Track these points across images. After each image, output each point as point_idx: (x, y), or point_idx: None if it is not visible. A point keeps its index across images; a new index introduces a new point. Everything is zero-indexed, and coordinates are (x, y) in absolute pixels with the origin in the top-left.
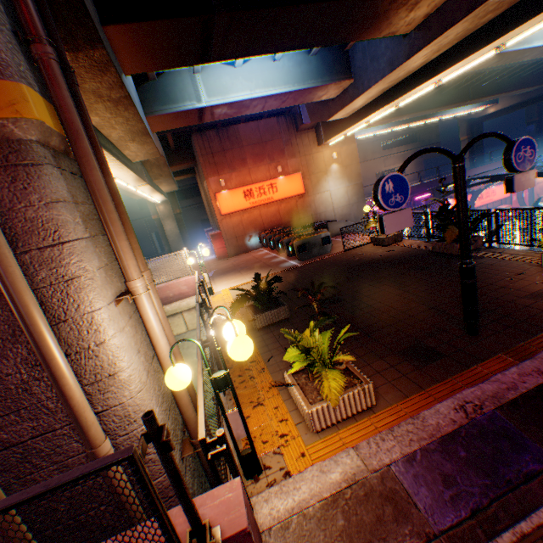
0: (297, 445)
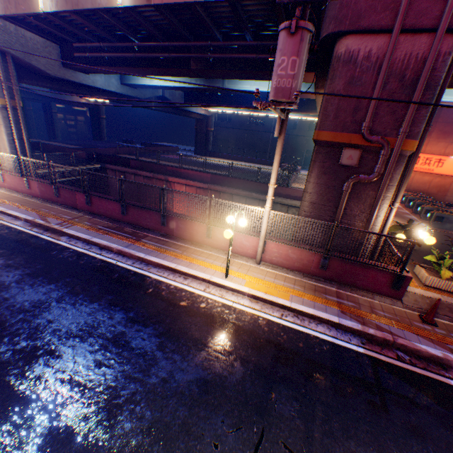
0: (413, 283)
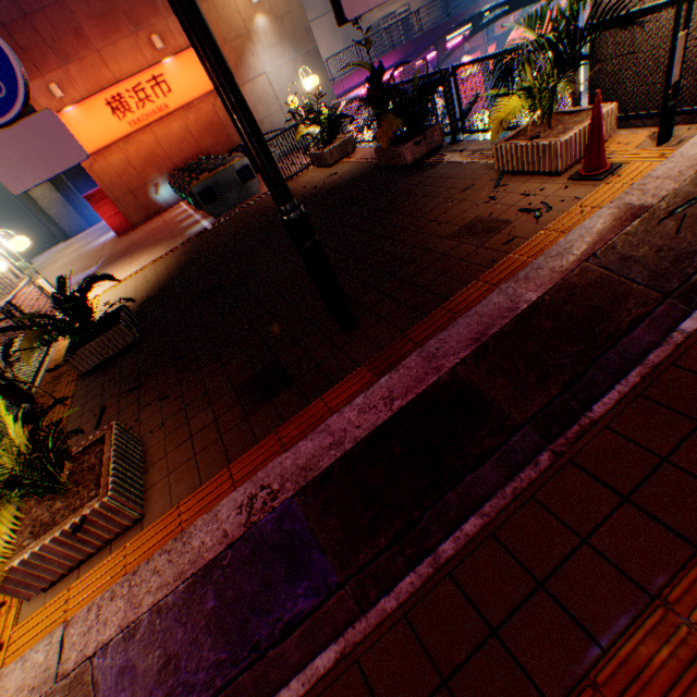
0: (6, 625)
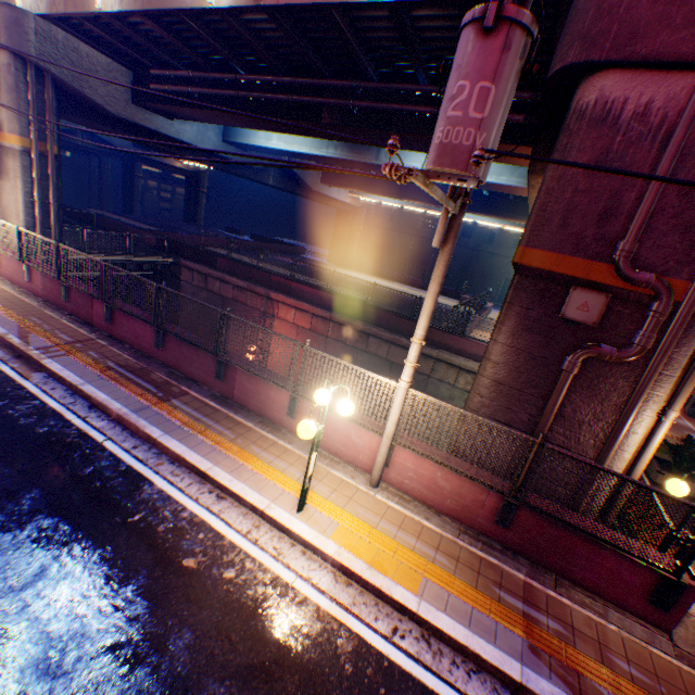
0: None
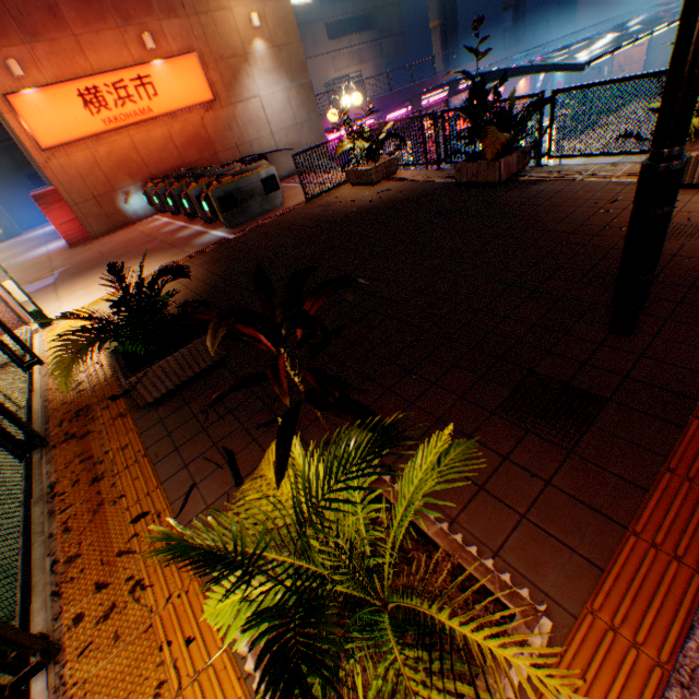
0: None
